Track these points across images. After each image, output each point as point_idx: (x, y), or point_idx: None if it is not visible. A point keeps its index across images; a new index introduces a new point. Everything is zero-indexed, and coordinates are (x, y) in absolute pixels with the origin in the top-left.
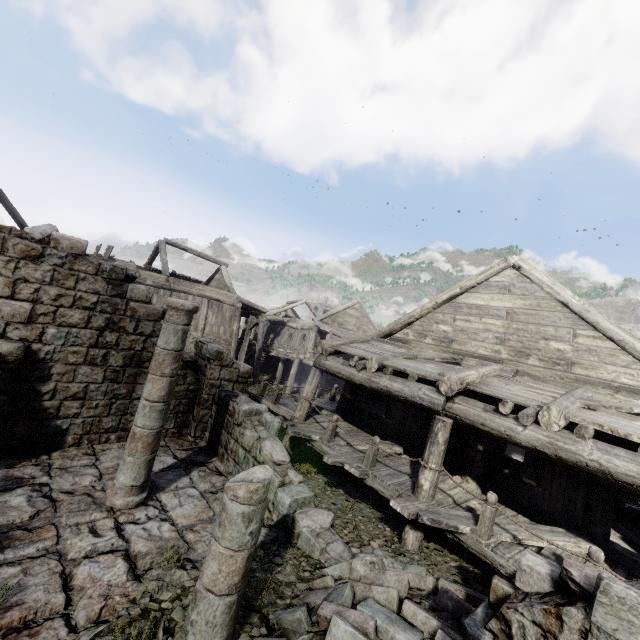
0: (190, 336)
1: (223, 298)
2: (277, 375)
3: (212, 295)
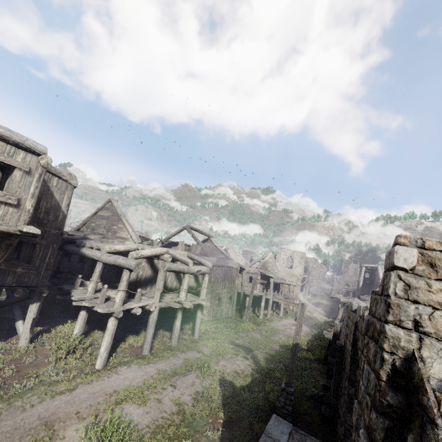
0: (222, 292)
1: (233, 265)
2: (246, 305)
3: (230, 265)
